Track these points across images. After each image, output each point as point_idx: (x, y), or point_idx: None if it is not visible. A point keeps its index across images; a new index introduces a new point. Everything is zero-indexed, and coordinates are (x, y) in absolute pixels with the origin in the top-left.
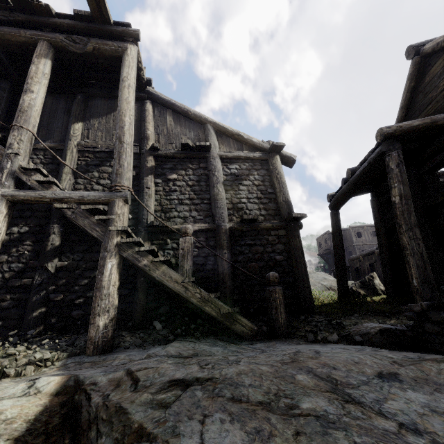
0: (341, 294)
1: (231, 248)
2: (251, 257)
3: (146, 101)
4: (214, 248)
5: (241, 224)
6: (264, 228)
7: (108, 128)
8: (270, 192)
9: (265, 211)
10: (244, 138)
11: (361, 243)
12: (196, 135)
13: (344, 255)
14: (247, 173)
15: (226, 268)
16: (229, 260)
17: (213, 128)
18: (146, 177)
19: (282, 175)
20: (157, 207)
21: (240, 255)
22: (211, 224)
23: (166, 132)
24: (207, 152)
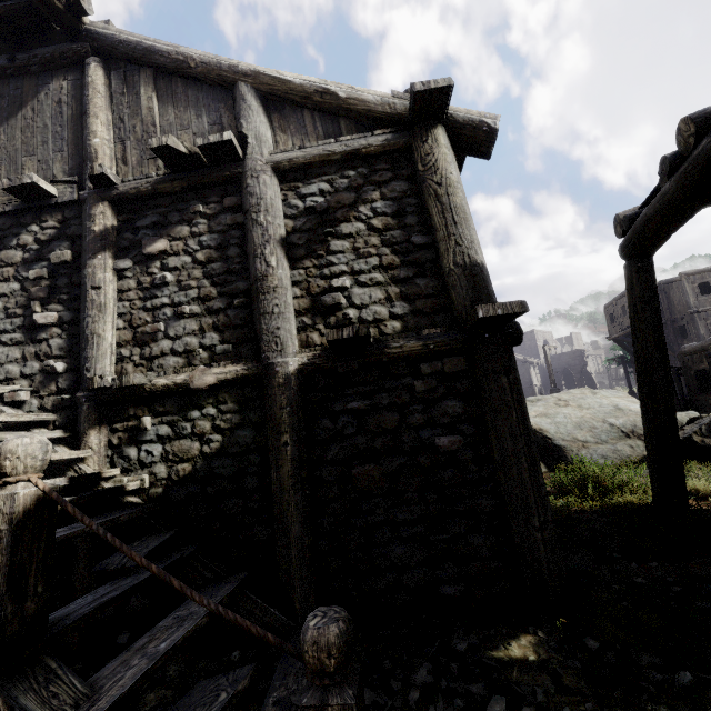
0: (661, 487)
1: (305, 427)
2: (363, 447)
3: (87, 61)
4: (262, 430)
5: (333, 353)
6: (401, 356)
7: (11, 153)
8: (418, 244)
9: (404, 305)
10: (339, 97)
11: (708, 306)
12: (215, 122)
13: (669, 382)
14: (350, 200)
15: (288, 487)
16: (296, 464)
17: (254, 91)
18: (90, 262)
19: (454, 184)
20: (122, 334)
21: (332, 443)
22: (251, 363)
23: (142, 130)
24: (238, 161)
